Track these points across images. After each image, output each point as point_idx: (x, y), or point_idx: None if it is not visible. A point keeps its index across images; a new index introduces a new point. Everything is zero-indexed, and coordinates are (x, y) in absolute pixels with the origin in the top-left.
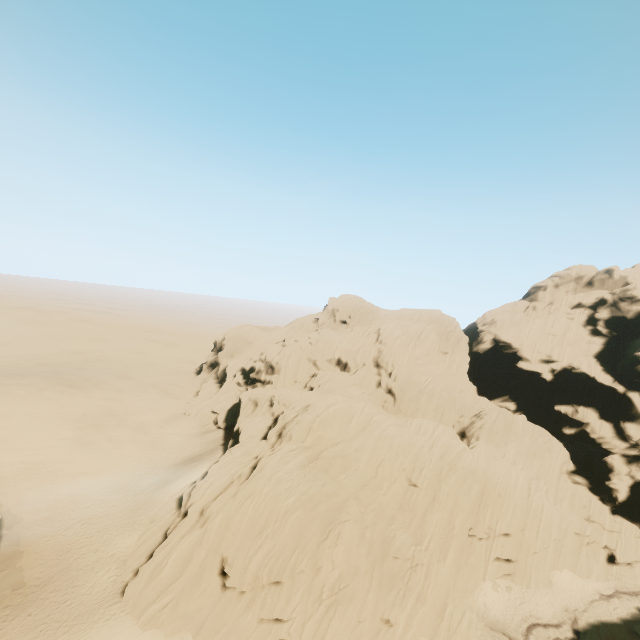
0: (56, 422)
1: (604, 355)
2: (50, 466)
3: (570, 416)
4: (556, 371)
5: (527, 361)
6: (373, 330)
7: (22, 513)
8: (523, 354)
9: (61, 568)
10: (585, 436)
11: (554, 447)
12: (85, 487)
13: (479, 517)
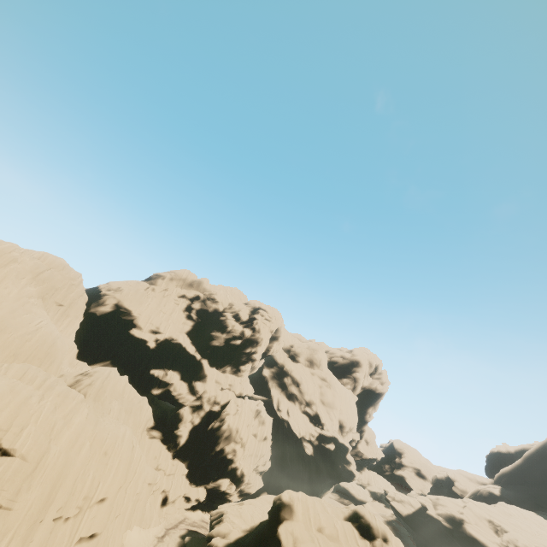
0: None
1: (192, 333)
2: None
3: (161, 378)
4: (160, 341)
5: (140, 329)
6: None
7: None
8: (139, 322)
9: None
10: (168, 395)
11: (145, 405)
12: None
13: (77, 487)
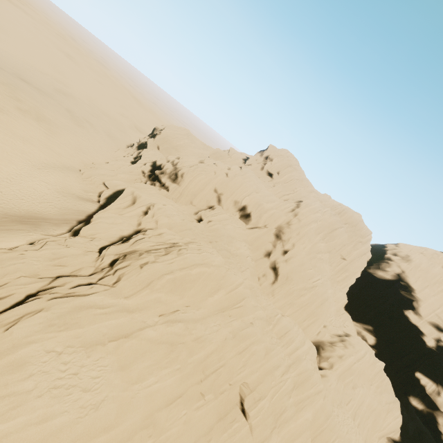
0: None
1: None
2: None
3: (428, 392)
4: (442, 343)
5: (419, 315)
6: (294, 198)
7: None
8: (420, 307)
9: None
10: (431, 421)
11: (394, 412)
12: None
13: None
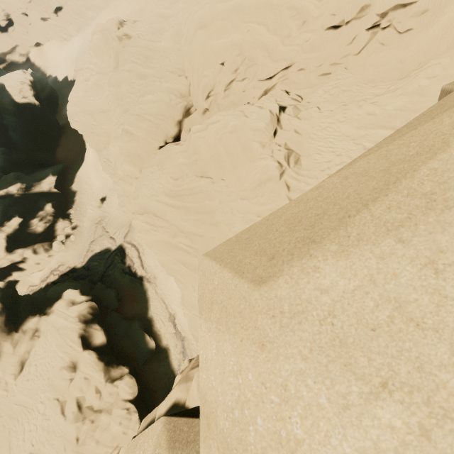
0: None
1: None
2: None
3: None
4: None
5: None
6: None
7: None
8: None
9: None
10: None
11: None
12: None
13: None
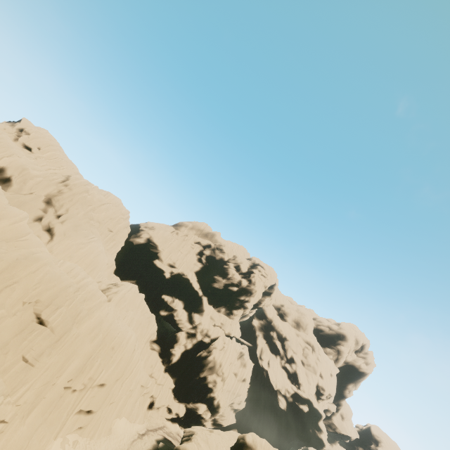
0: None
1: (199, 273)
2: None
3: (169, 303)
4: (174, 273)
5: (161, 261)
6: (61, 173)
7: None
8: (161, 256)
9: None
10: (171, 318)
11: (153, 321)
12: None
13: (86, 367)
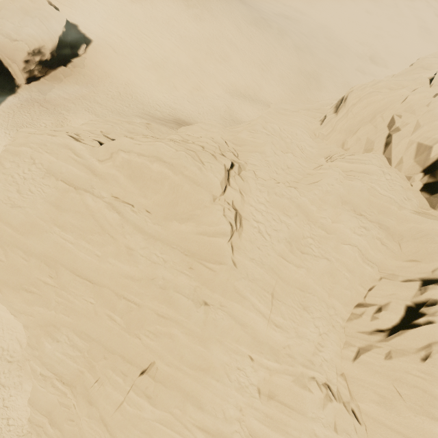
0: (174, 33)
1: None
2: (131, 54)
3: None
4: None
5: None
6: None
7: (88, 65)
8: None
9: (57, 102)
10: None
11: None
12: (127, 82)
13: None
